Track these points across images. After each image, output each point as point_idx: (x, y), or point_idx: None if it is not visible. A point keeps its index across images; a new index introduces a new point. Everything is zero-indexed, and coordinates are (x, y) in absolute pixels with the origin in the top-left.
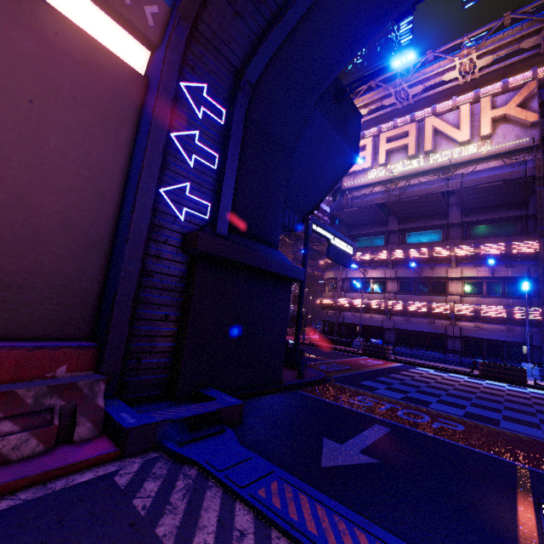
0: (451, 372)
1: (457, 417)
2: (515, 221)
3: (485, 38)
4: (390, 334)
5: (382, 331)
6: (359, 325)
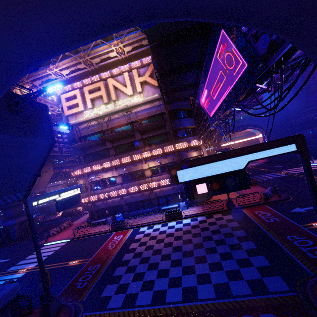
0: (155, 224)
1: (148, 310)
2: (163, 134)
3: (124, 36)
4: (125, 206)
5: (121, 206)
6: (107, 209)
